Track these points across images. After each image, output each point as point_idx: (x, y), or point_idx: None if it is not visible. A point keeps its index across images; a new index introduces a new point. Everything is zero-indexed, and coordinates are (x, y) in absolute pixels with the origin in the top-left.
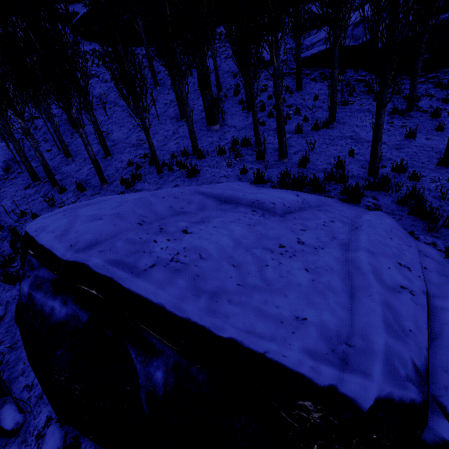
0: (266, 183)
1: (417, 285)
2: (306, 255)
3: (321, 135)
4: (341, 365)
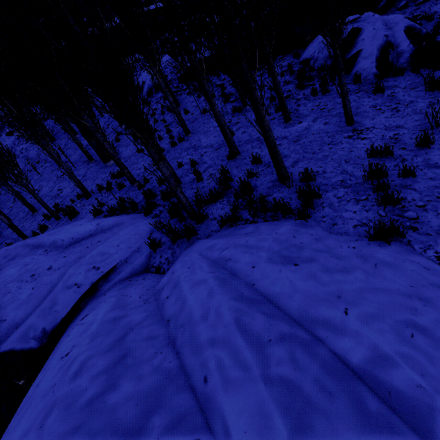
0: (101, 214)
1: (90, 279)
2: (44, 277)
3: (176, 150)
4: (4, 340)
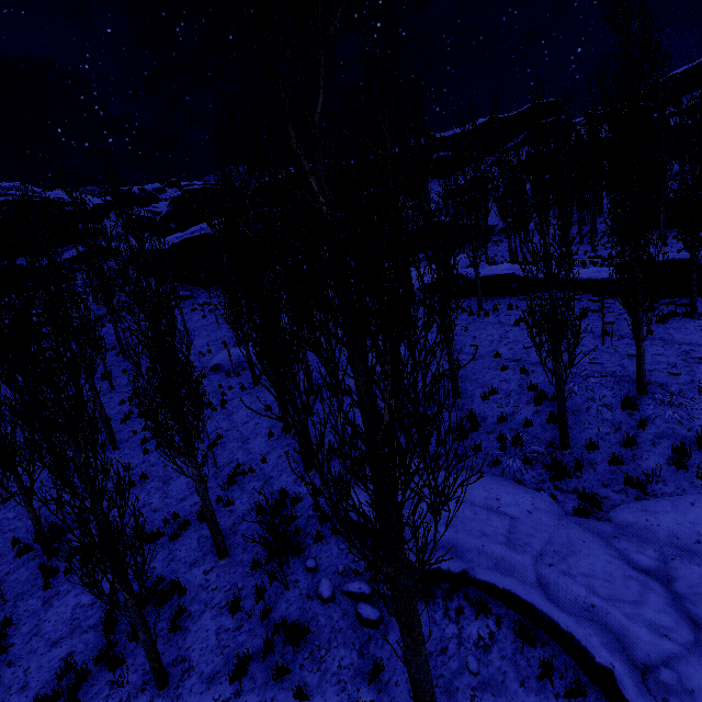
0: None
1: None
2: None
3: None
4: None
